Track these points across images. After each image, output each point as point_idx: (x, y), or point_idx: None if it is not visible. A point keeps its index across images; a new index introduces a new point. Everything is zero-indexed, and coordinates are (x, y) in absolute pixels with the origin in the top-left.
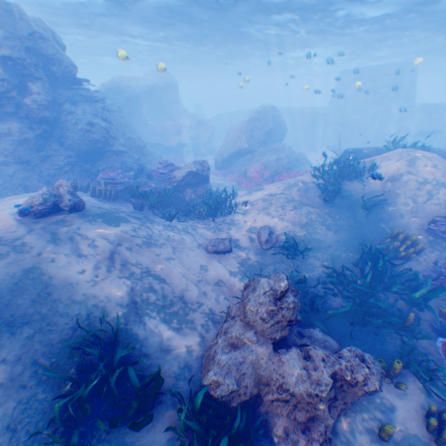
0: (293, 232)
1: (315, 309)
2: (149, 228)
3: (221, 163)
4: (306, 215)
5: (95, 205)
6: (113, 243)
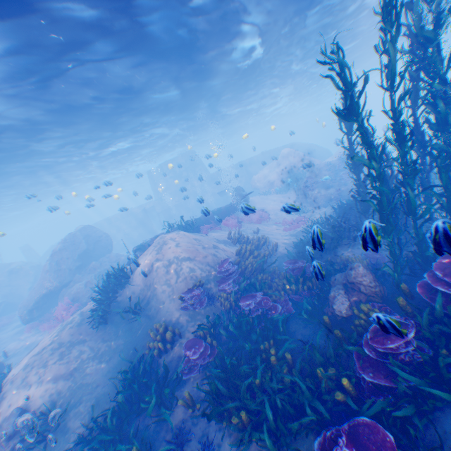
0: (59, 391)
1: None
2: None
3: (32, 314)
4: (75, 357)
5: None
6: None
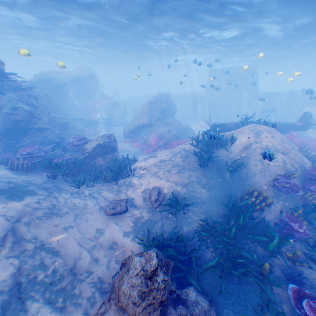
0: (177, 191)
1: (192, 266)
2: (55, 198)
3: (129, 133)
4: (187, 177)
5: (5, 179)
6: (10, 220)
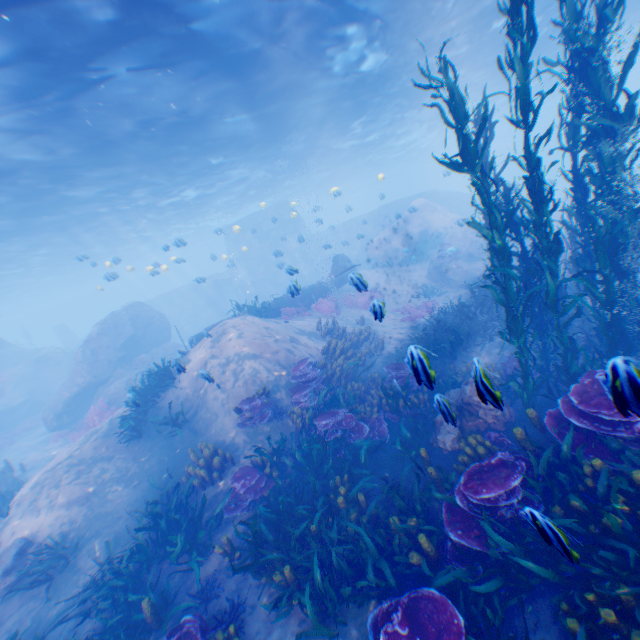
0: (73, 521)
1: None
2: None
3: (59, 418)
4: (97, 479)
5: None
6: None
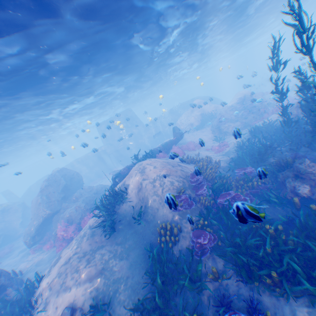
0: (96, 288)
1: None
2: None
3: (33, 239)
4: (100, 260)
5: None
6: None
